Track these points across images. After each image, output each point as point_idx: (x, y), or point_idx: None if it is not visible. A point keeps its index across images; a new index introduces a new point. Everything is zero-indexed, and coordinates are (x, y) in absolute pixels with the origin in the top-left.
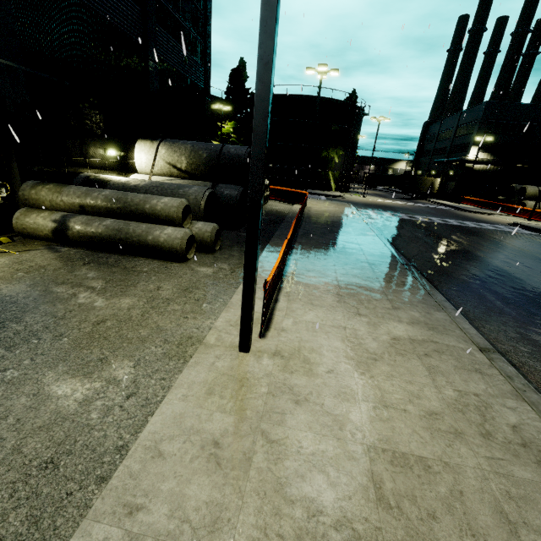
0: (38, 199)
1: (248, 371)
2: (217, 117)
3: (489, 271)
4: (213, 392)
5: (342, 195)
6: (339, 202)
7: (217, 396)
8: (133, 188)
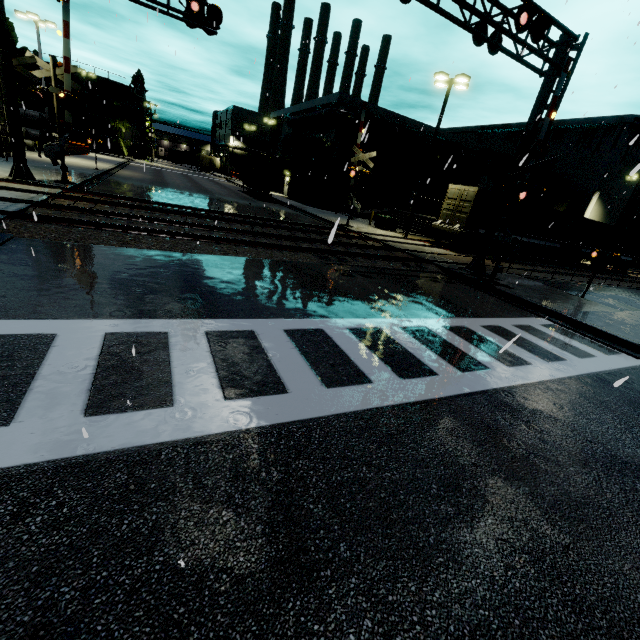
0: None
1: None
2: None
3: (155, 173)
4: None
5: (131, 159)
6: (120, 158)
7: None
8: None
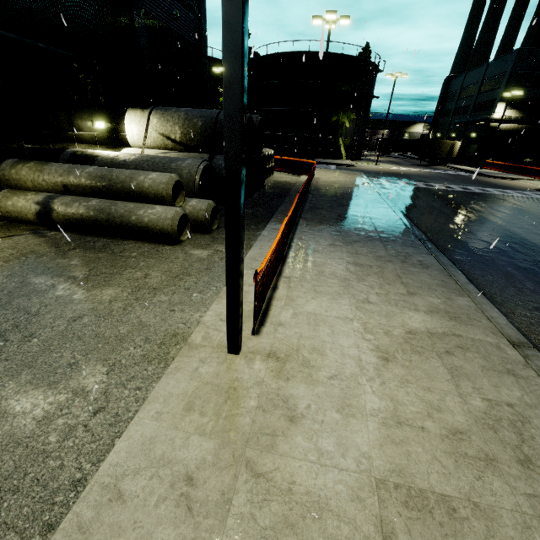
0: (19, 180)
1: (237, 378)
2: (219, 83)
3: (517, 245)
4: (192, 408)
5: (353, 164)
6: (350, 171)
7: (197, 413)
8: (122, 163)
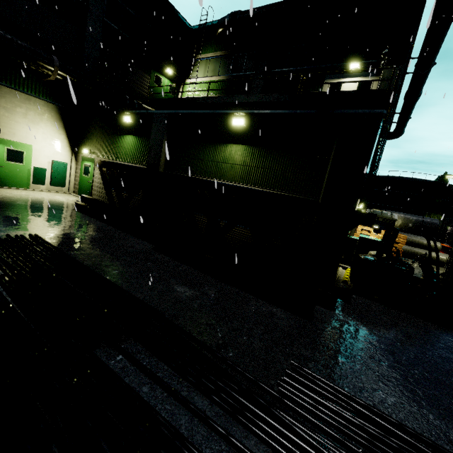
0: None
1: None
2: None
3: None
4: None
5: None
6: None
7: None
8: None
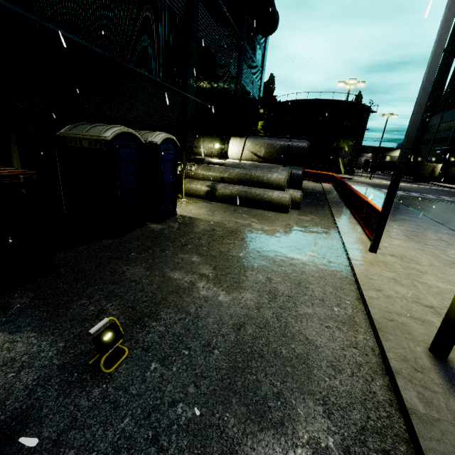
0: (196, 174)
1: (383, 260)
2: None
3: None
4: (373, 264)
5: (352, 177)
6: (354, 182)
7: (377, 266)
8: (240, 167)
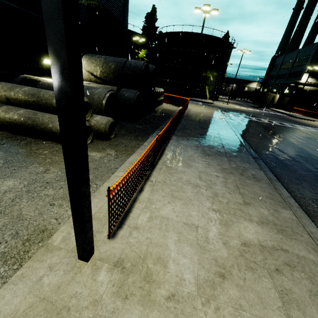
0: None
1: (75, 294)
2: (136, 47)
3: None
4: None
5: (213, 102)
6: (210, 107)
7: None
8: None
